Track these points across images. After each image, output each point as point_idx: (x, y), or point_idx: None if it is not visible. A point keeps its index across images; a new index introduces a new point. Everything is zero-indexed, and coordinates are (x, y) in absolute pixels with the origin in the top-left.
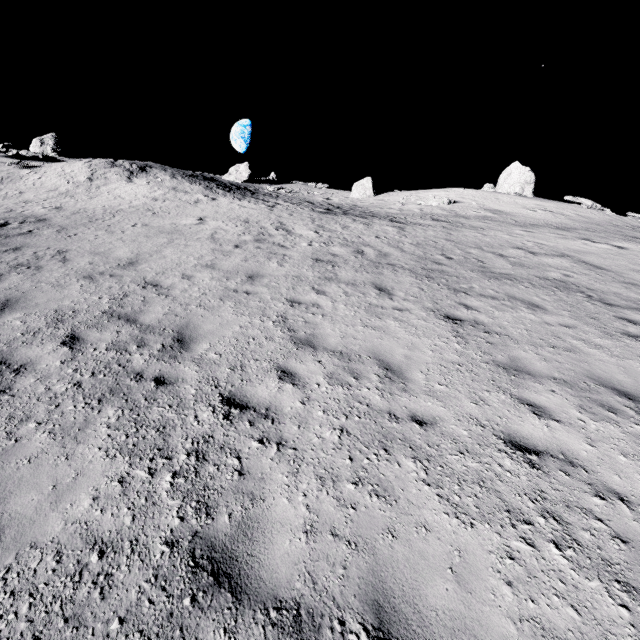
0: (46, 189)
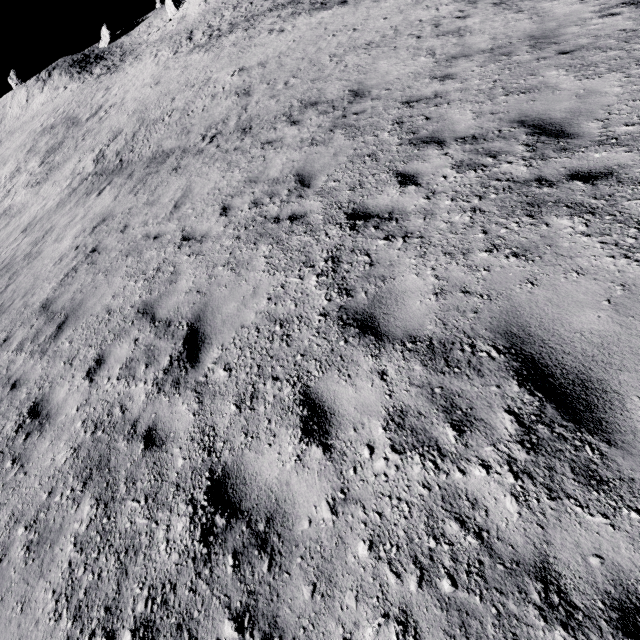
0: (13, 118)
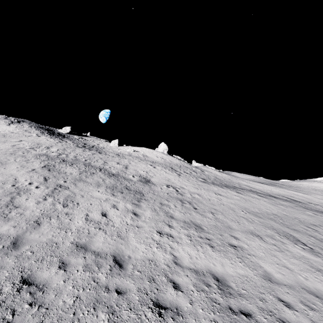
0: None
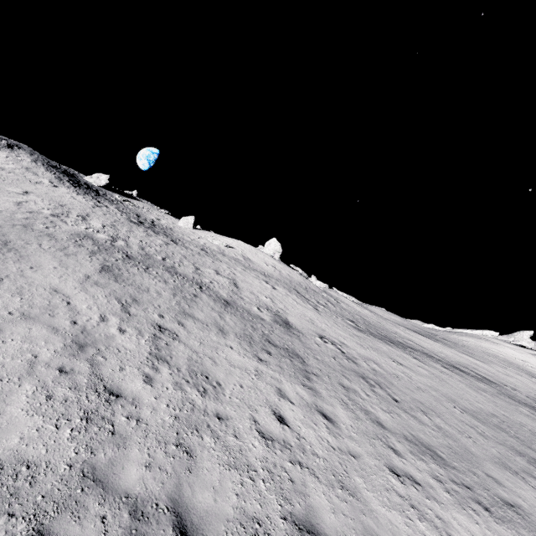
0: None
